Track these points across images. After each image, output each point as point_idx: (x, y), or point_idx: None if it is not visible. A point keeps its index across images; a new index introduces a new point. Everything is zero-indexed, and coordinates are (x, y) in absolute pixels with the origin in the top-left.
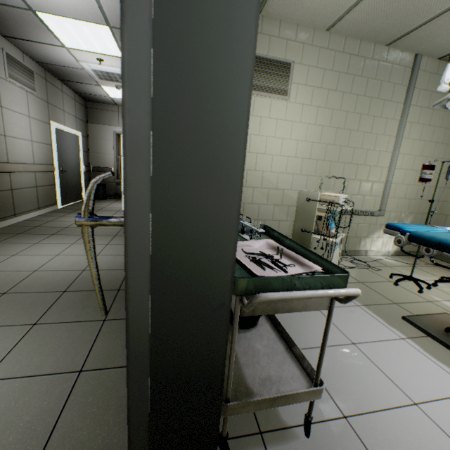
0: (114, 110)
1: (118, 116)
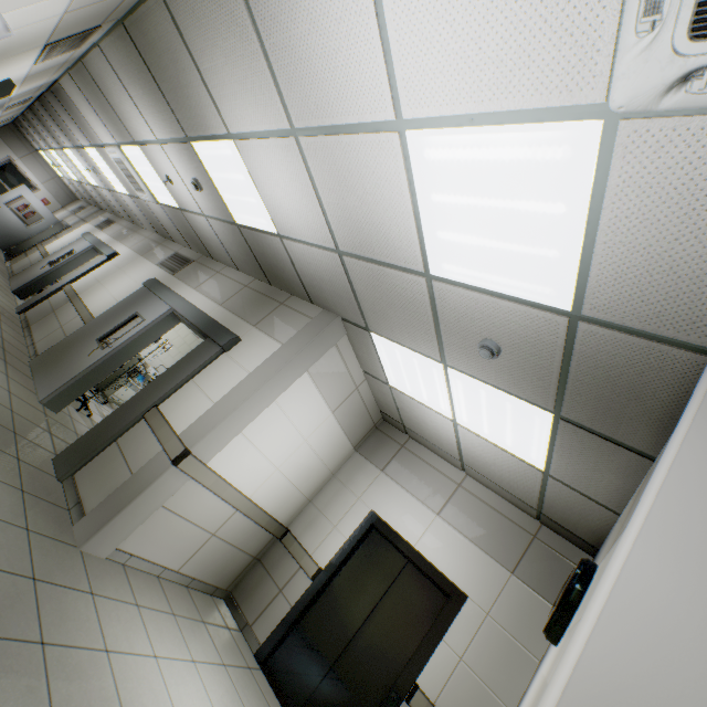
0: (30, 149)
1: (28, 154)
